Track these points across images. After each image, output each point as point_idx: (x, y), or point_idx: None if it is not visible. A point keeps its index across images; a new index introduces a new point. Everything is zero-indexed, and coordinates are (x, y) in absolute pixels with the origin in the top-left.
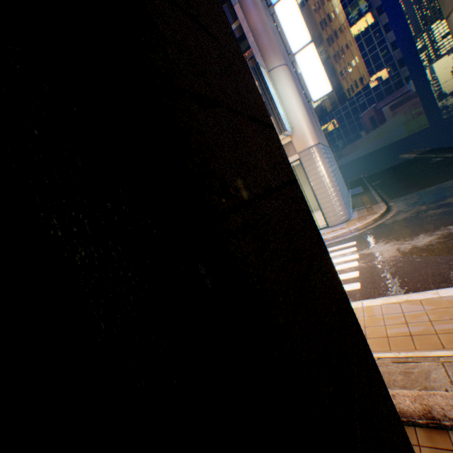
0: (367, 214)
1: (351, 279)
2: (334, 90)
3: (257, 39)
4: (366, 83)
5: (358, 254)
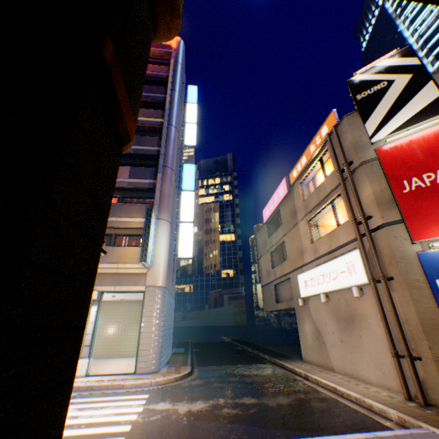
0: (174, 371)
1: (120, 433)
2: (198, 262)
3: (162, 197)
4: (217, 269)
5: (144, 407)
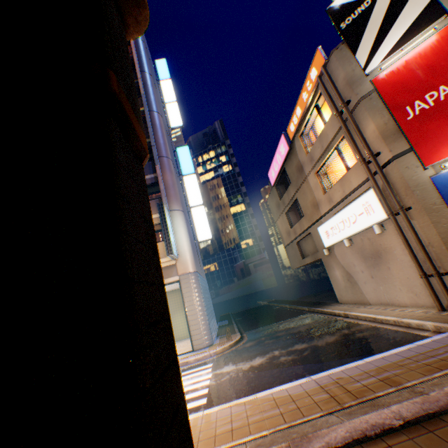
0: (227, 340)
1: (201, 395)
2: (217, 240)
3: (167, 189)
4: (237, 242)
5: (212, 373)
